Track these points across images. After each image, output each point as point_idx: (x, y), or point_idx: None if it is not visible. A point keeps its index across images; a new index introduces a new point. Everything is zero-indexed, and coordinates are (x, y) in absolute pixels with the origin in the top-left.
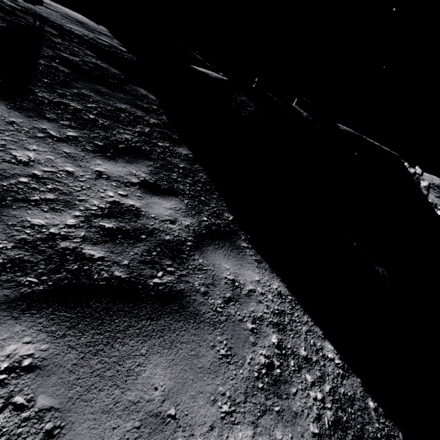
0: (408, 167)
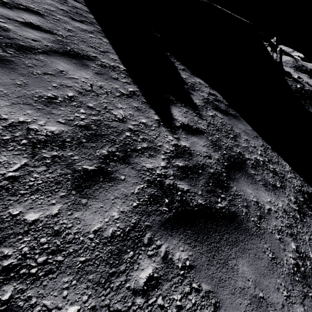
0: (274, 41)
